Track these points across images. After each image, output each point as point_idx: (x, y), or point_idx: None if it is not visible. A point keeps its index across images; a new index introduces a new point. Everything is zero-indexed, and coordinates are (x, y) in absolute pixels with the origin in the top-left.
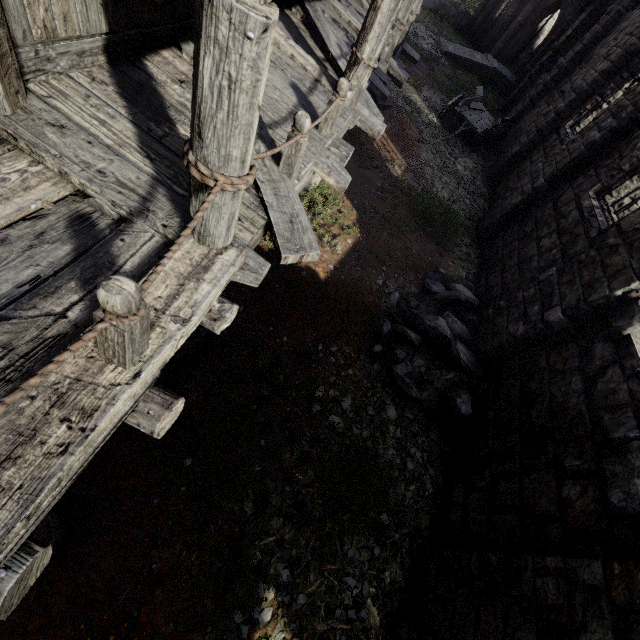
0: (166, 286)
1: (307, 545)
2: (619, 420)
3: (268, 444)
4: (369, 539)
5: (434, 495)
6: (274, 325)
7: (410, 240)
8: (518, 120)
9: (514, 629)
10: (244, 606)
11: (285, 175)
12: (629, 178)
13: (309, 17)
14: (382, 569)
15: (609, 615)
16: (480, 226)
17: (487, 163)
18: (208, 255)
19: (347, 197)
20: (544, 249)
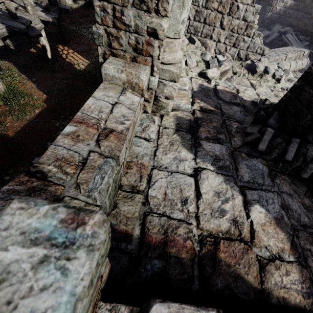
0: None
1: None
2: None
3: None
4: None
5: None
6: None
7: (85, 97)
8: None
9: None
10: None
11: None
12: None
13: None
14: None
15: None
16: None
17: None
18: None
19: (40, 90)
20: None
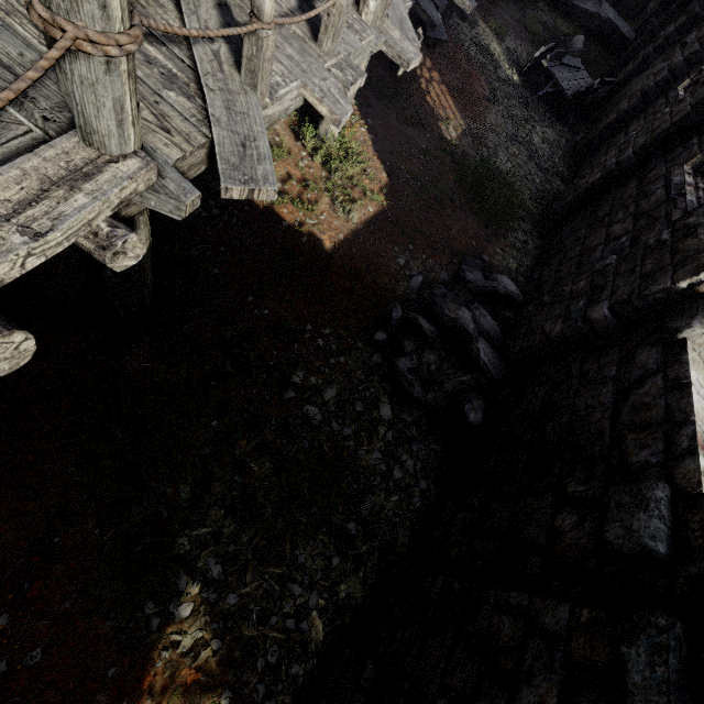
0: (20, 188)
1: (250, 543)
2: (644, 441)
3: (220, 426)
4: (329, 547)
5: (421, 510)
6: (255, 294)
7: (451, 217)
8: (624, 85)
9: (455, 667)
10: (159, 597)
11: (249, 87)
12: None
13: None
14: (338, 581)
15: (560, 669)
16: (547, 211)
17: (574, 137)
18: (95, 160)
19: (378, 157)
20: (613, 237)
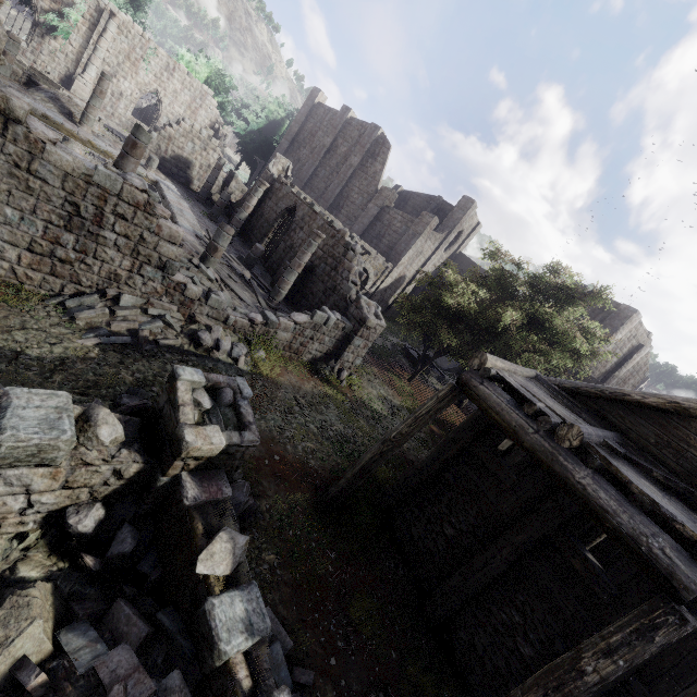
0: None
1: None
2: None
3: None
4: None
5: None
6: None
7: None
8: None
9: None
10: None
11: None
12: None
13: None
14: None
15: None
16: None
17: None
18: None
19: None
20: None
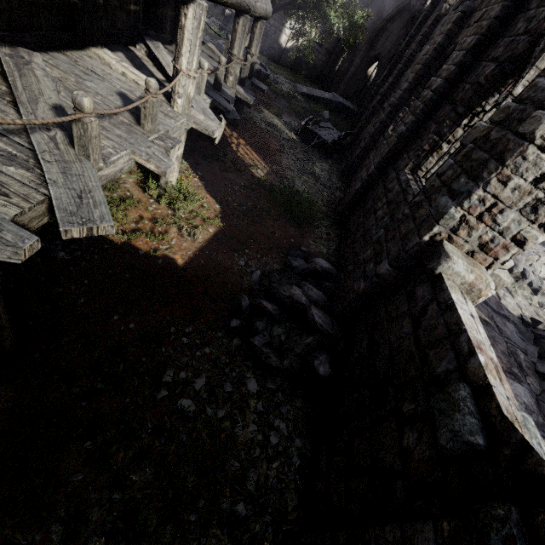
0: None
1: None
2: (440, 354)
3: (93, 445)
4: (222, 539)
5: (302, 468)
6: (120, 313)
7: (272, 226)
8: (360, 134)
9: None
10: None
11: (83, 157)
12: (431, 155)
13: (151, 51)
14: None
15: None
16: (336, 211)
17: (340, 166)
18: None
19: (211, 195)
20: (379, 218)
